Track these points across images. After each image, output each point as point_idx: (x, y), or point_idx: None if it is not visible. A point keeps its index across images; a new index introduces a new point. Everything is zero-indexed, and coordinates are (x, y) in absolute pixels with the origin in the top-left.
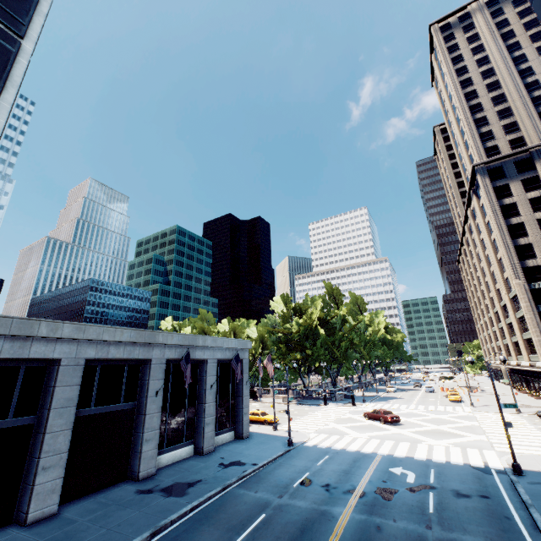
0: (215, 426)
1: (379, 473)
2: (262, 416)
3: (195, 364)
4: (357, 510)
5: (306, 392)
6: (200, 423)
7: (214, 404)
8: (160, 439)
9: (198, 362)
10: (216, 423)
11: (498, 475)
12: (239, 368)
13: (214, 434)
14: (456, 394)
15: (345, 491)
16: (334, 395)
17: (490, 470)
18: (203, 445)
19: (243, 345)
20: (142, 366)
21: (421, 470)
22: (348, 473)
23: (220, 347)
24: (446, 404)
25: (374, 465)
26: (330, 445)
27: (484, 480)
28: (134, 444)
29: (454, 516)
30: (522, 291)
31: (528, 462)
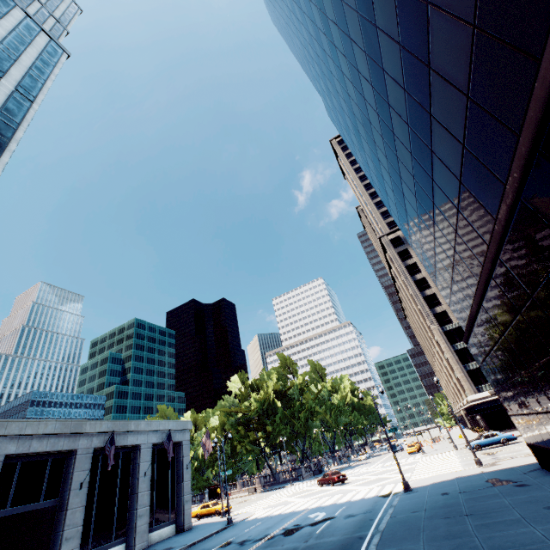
0: (151, 520)
1: (296, 521)
2: (213, 506)
3: (128, 452)
4: (257, 548)
5: (274, 477)
6: (132, 516)
7: (148, 493)
8: (84, 540)
9: (131, 449)
10: (153, 517)
11: (392, 496)
12: (171, 447)
13: (148, 528)
14: (412, 445)
15: (256, 540)
16: (300, 473)
17: (390, 494)
18: (135, 541)
19: (182, 426)
20: (67, 459)
21: (334, 509)
22: (269, 528)
23: (155, 431)
24: (404, 457)
25: (298, 516)
26: (269, 514)
27: (378, 502)
28: (53, 546)
29: (332, 530)
30: (438, 334)
31: (424, 481)
